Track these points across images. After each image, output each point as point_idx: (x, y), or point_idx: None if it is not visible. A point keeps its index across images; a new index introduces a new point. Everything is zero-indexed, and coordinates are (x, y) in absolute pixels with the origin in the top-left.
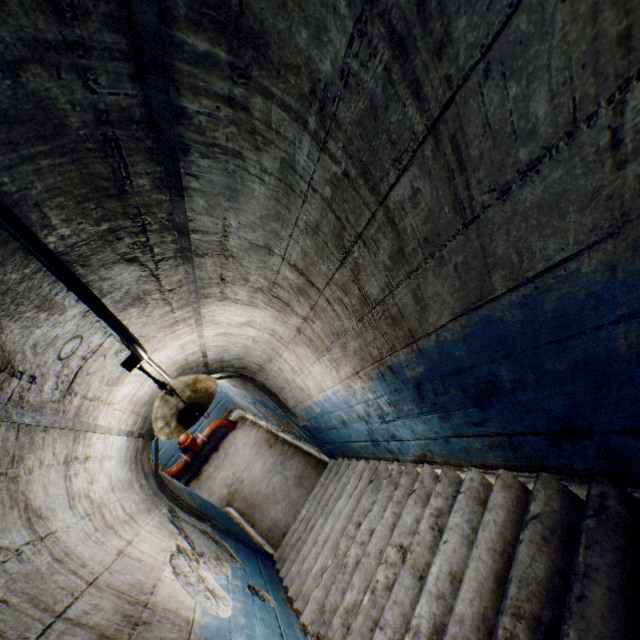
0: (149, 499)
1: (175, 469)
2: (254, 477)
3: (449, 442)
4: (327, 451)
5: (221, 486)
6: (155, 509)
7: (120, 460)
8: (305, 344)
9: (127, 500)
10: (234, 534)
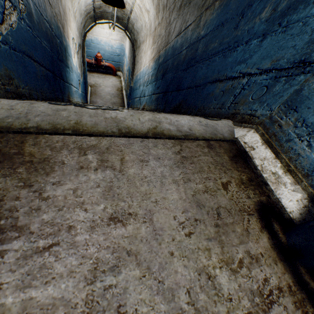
0: (80, 30)
1: (87, 60)
2: (104, 90)
3: (151, 97)
4: (128, 103)
5: (94, 81)
6: (79, 34)
7: (86, 2)
8: (153, 38)
9: (77, 14)
10: (86, 82)
